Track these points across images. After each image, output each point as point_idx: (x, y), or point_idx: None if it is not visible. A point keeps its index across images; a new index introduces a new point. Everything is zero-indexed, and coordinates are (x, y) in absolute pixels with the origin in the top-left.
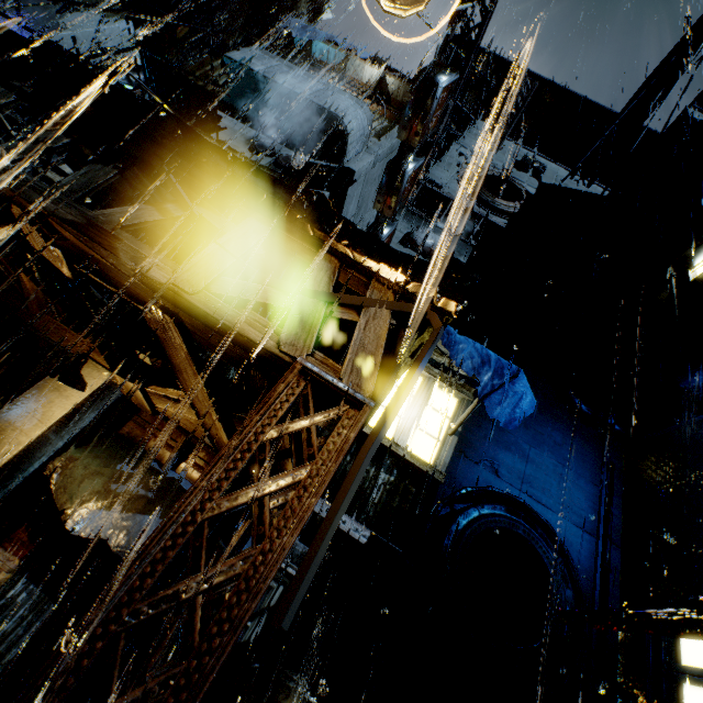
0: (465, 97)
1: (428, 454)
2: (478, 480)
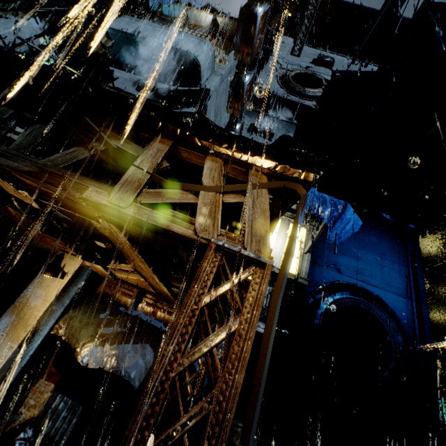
0: (271, 21)
1: (294, 268)
2: (328, 278)
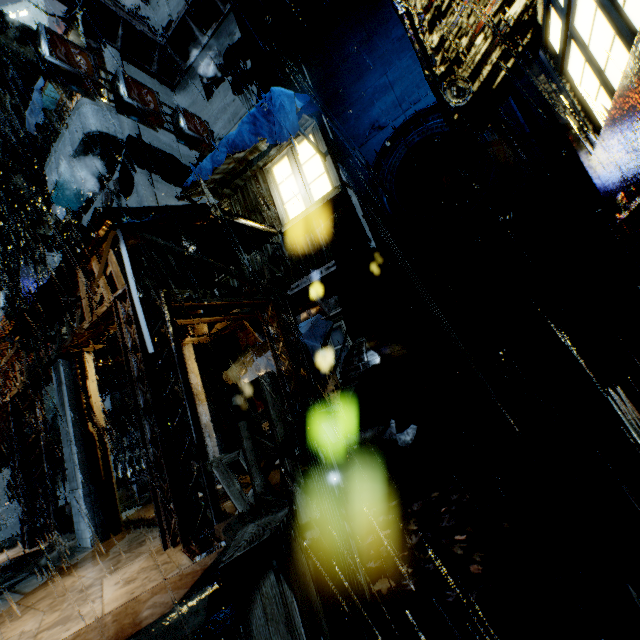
0: None
1: (326, 188)
2: (374, 151)
